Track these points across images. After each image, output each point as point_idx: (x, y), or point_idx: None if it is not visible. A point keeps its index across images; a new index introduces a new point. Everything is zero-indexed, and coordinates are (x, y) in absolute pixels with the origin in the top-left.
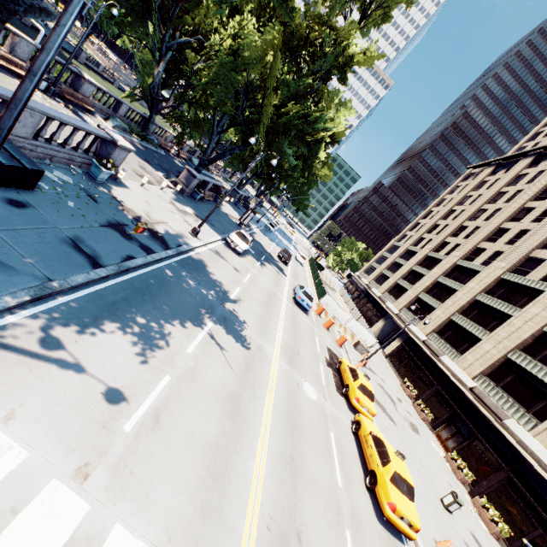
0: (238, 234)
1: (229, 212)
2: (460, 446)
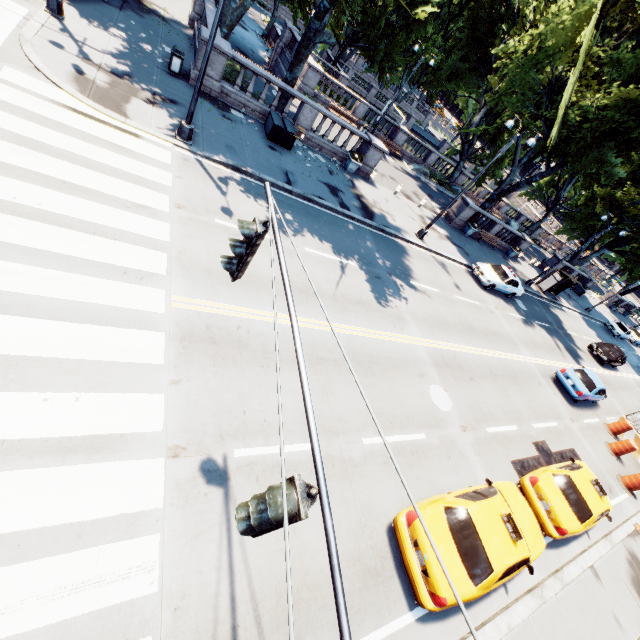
0: (493, 267)
1: (523, 271)
2: None
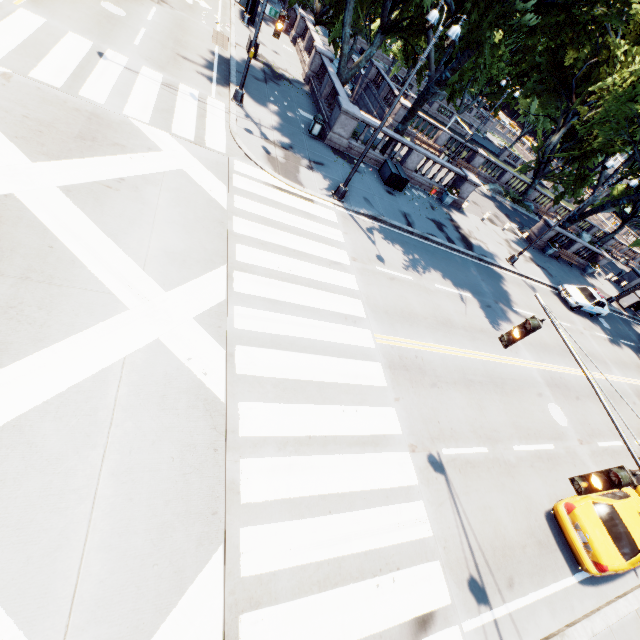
0: (580, 289)
1: (601, 287)
2: None
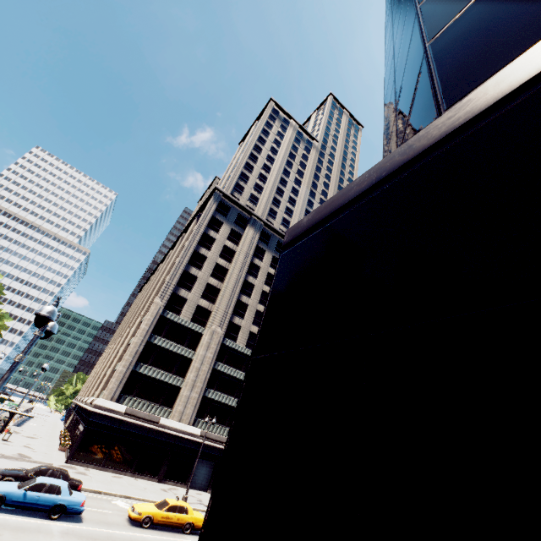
0: None
1: None
2: (72, 432)
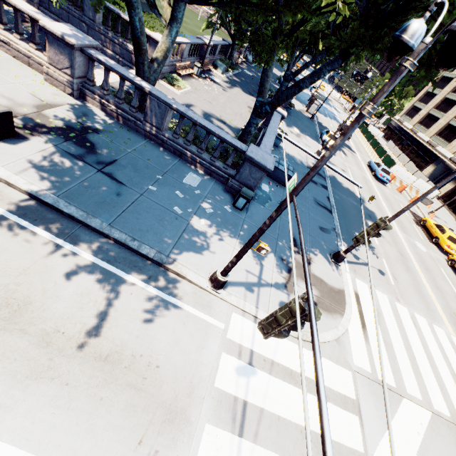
0: (329, 137)
1: (298, 107)
2: None
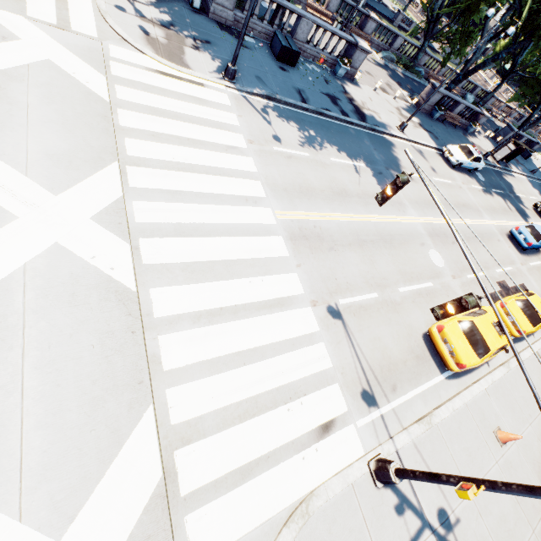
0: (460, 147)
1: (480, 145)
2: None
